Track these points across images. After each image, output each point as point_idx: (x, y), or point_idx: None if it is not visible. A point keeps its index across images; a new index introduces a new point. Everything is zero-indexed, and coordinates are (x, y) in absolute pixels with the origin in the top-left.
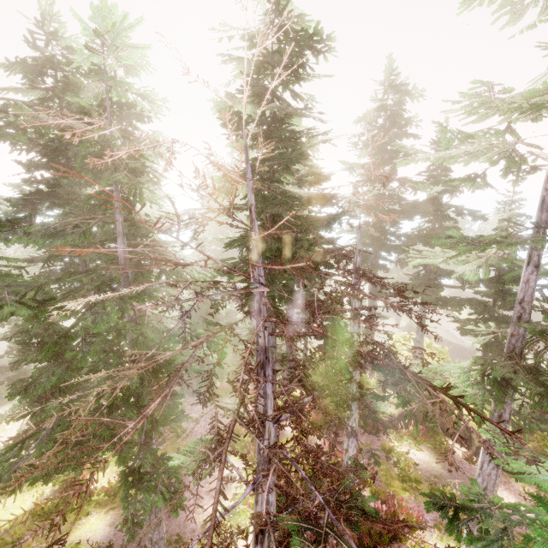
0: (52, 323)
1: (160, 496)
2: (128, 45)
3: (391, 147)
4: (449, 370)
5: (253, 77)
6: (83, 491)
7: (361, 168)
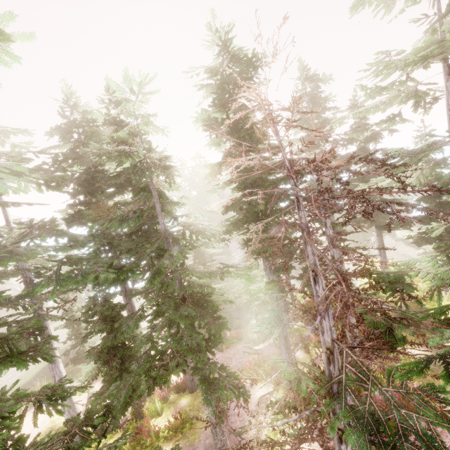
0: (106, 301)
1: (230, 391)
2: (147, 93)
3: (317, 121)
4: (419, 260)
5: (221, 93)
6: (151, 431)
7: (299, 141)
